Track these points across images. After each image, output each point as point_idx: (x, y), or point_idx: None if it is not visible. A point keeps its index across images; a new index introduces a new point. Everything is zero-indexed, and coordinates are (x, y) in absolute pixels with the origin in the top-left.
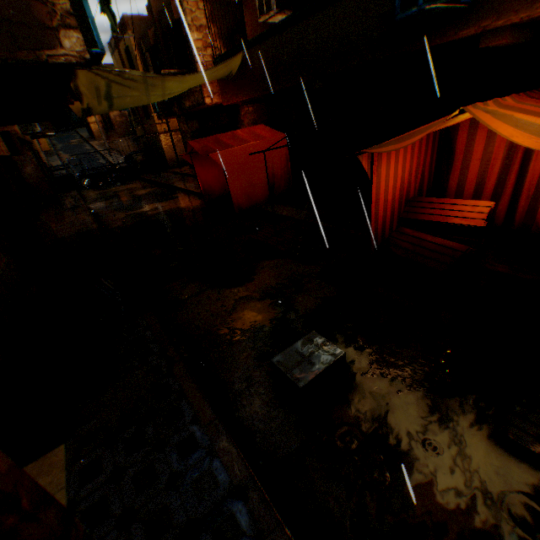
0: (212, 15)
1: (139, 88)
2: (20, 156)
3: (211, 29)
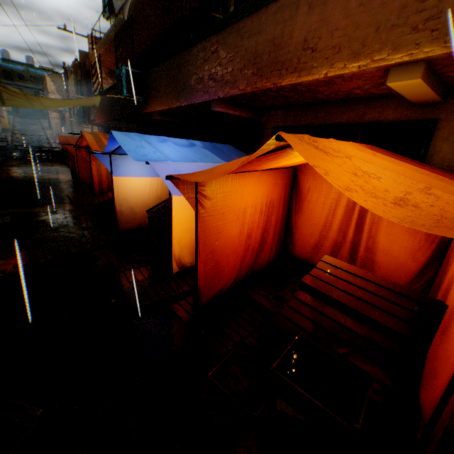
0: (111, 73)
1: (23, 98)
2: None
3: (109, 80)
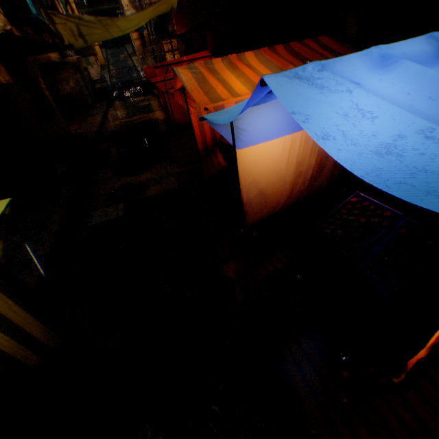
0: None
1: (99, 28)
2: (66, 74)
3: None
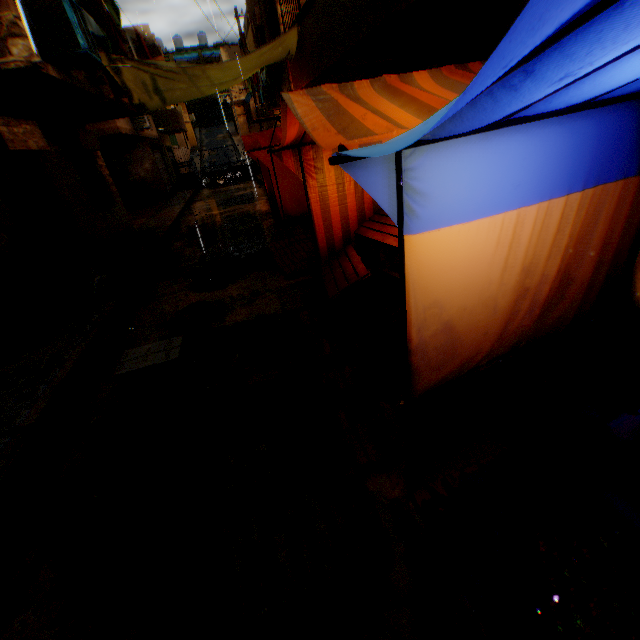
0: None
1: (183, 80)
2: (140, 152)
3: None
